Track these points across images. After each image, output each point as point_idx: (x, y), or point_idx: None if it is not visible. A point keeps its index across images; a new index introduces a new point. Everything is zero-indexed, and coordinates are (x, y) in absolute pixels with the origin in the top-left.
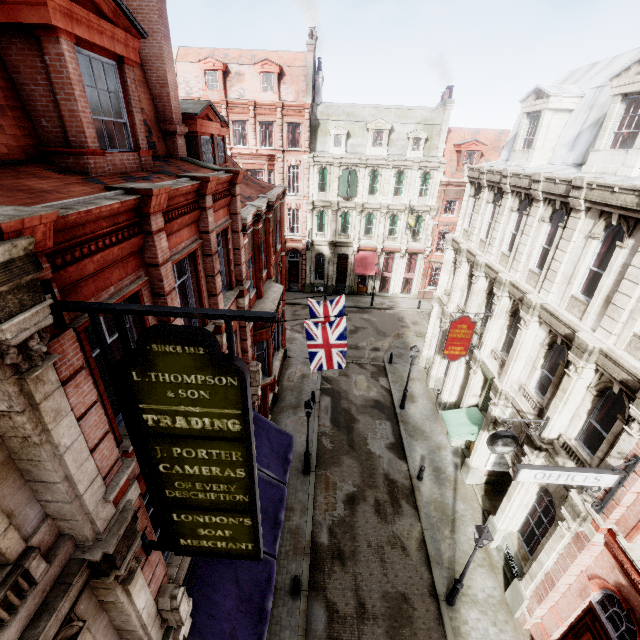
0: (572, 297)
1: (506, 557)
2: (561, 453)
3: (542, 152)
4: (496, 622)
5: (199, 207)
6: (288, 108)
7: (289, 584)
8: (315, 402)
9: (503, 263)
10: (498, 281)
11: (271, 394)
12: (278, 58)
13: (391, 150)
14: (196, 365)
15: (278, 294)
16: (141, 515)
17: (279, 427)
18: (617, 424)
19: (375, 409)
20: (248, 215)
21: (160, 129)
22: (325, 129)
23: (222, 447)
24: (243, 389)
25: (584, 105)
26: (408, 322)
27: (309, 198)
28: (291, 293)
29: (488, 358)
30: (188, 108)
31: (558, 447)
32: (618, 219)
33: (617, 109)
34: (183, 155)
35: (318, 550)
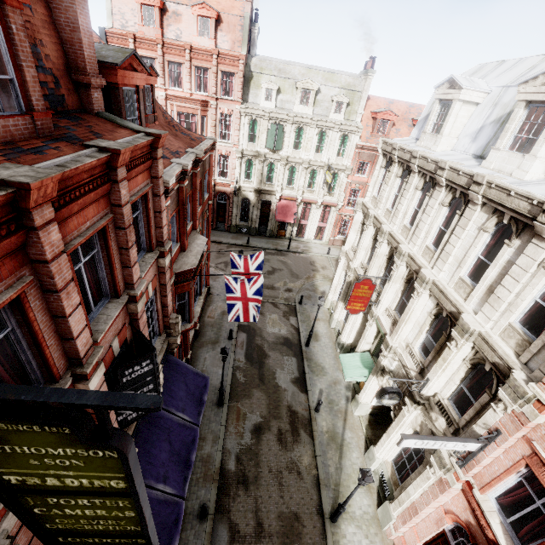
0: (460, 279)
1: (381, 479)
2: (435, 409)
3: (448, 138)
4: (368, 535)
5: (110, 179)
6: (223, 56)
7: (198, 509)
8: (232, 338)
9: (404, 234)
10: (399, 251)
11: (193, 331)
12: (216, 3)
13: (316, 110)
14: (62, 441)
15: (201, 247)
16: (25, 529)
17: (196, 370)
18: (484, 396)
19: (284, 346)
20: (171, 178)
21: (71, 79)
22: (258, 82)
23: (106, 498)
24: (124, 462)
25: (489, 101)
26: (318, 266)
27: (239, 146)
28: (218, 232)
29: (383, 315)
30: (108, 56)
31: (433, 403)
32: (509, 219)
33: (520, 114)
34: (100, 110)
35: (226, 476)
